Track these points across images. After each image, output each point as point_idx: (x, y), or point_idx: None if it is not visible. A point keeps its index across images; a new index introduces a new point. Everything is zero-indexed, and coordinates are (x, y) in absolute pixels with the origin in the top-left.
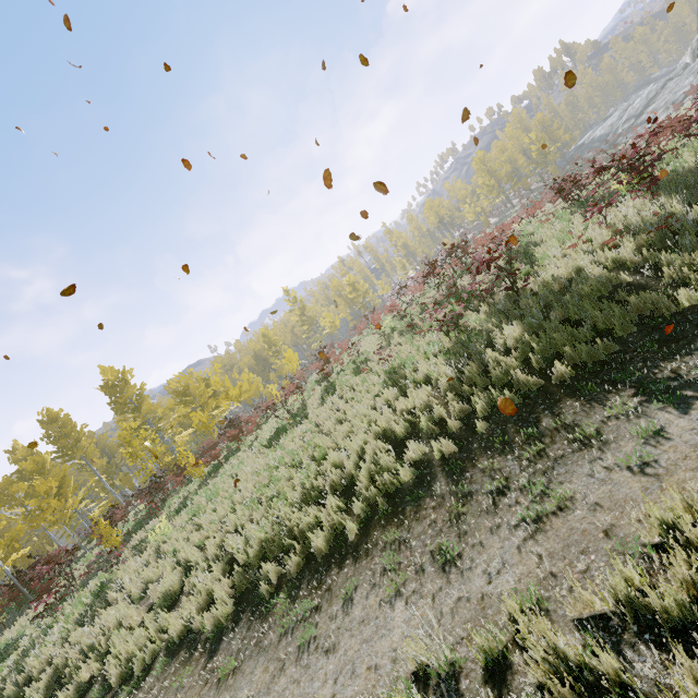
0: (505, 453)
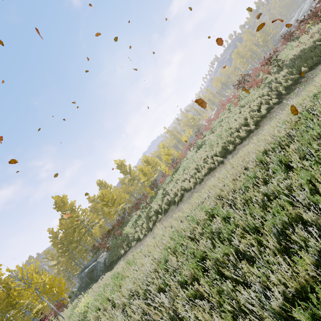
0: (293, 91)
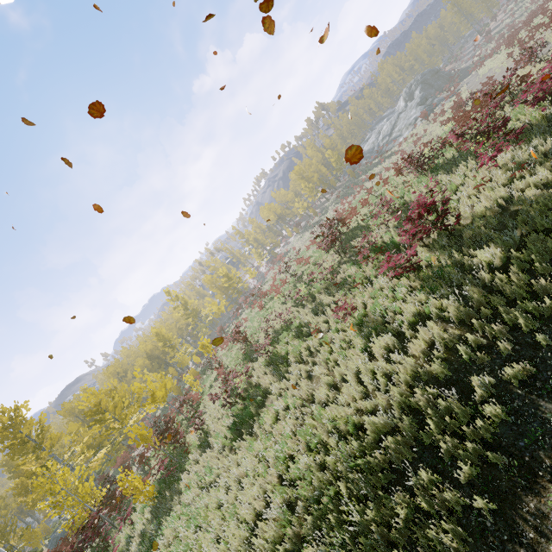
0: None
